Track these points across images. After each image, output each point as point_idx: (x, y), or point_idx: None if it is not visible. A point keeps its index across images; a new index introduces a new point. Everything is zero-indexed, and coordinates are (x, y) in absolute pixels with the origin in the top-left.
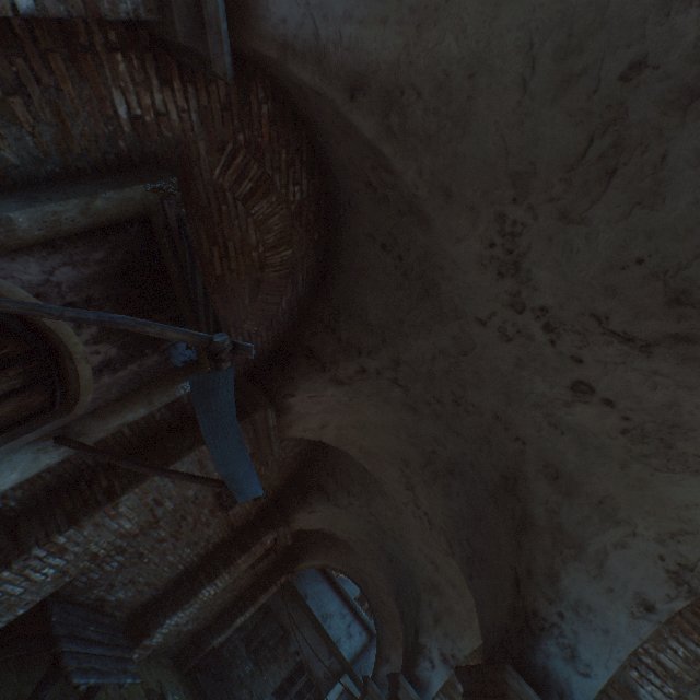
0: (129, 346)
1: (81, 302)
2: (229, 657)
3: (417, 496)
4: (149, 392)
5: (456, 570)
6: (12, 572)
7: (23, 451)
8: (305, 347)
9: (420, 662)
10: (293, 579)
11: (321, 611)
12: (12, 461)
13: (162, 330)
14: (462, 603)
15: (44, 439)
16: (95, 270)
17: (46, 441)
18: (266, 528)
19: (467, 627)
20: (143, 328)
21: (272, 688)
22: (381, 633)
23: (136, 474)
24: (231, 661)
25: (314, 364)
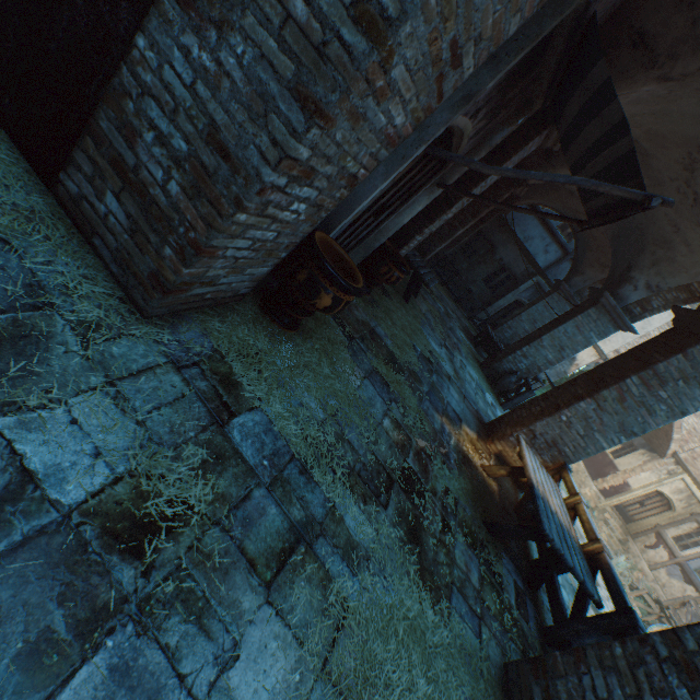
0: (493, 115)
1: (482, 105)
2: (450, 259)
3: (693, 178)
4: (490, 139)
5: (699, 237)
6: (406, 247)
7: (422, 195)
8: (635, 32)
9: (624, 287)
10: (506, 214)
11: (523, 235)
12: (418, 202)
13: (608, 191)
14: (688, 258)
15: (431, 186)
16: (501, 79)
17: (432, 188)
18: (506, 189)
19: (682, 272)
20: (595, 188)
21: (481, 278)
22: (580, 257)
23: (461, 188)
24: (452, 261)
25: (640, 59)
